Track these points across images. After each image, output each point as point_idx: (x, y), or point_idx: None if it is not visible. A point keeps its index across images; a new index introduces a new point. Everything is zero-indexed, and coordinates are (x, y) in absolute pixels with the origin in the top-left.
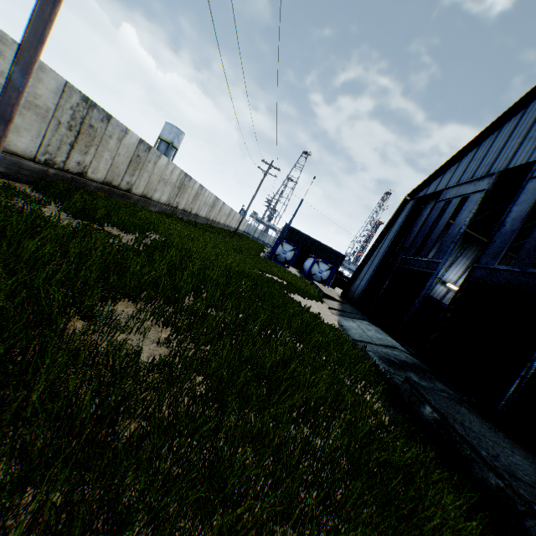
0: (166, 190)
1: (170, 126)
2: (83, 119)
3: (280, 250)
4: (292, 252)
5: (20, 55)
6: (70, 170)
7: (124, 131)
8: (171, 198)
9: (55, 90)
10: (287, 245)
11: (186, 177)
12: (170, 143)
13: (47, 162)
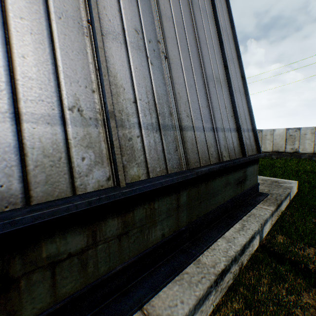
0: None
1: None
2: None
3: None
4: None
5: None
6: None
7: None
8: None
9: None
10: None
11: None
12: None
13: None
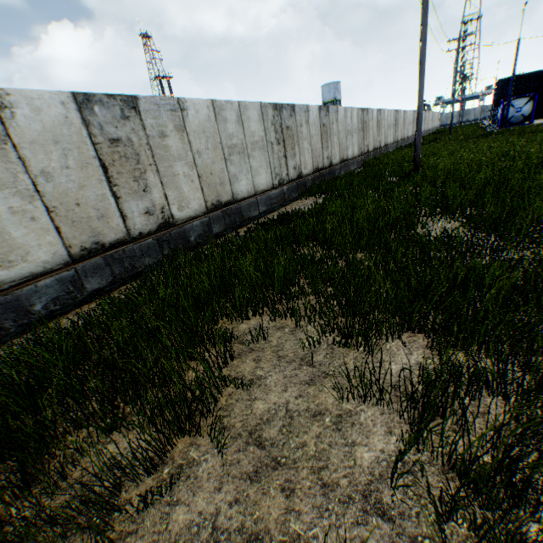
0: (391, 133)
1: (326, 87)
2: (362, 121)
3: (511, 112)
4: (528, 104)
5: (419, 105)
6: (365, 152)
7: (372, 113)
8: (393, 136)
9: (356, 117)
10: (517, 101)
11: (396, 113)
12: (333, 101)
13: (360, 154)
